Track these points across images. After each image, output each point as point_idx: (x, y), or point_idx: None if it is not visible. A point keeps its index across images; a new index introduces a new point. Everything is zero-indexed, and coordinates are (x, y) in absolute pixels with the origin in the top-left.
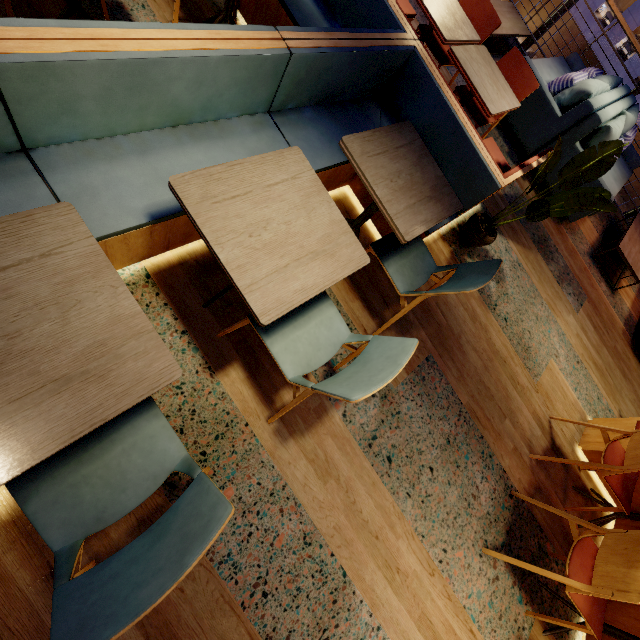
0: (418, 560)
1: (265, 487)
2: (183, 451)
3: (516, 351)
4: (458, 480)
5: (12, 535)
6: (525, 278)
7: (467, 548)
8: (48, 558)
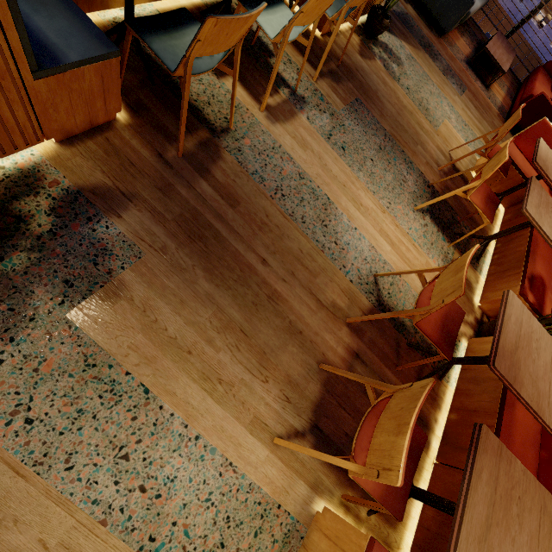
0: (373, 203)
1: (268, 144)
2: (222, 51)
3: (419, 109)
4: (391, 170)
5: (132, 132)
6: (418, 67)
7: (404, 206)
8: (155, 147)
